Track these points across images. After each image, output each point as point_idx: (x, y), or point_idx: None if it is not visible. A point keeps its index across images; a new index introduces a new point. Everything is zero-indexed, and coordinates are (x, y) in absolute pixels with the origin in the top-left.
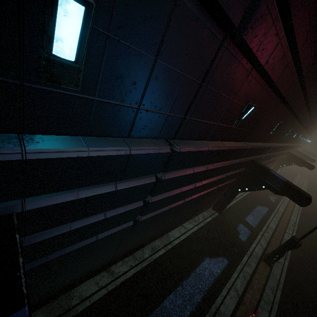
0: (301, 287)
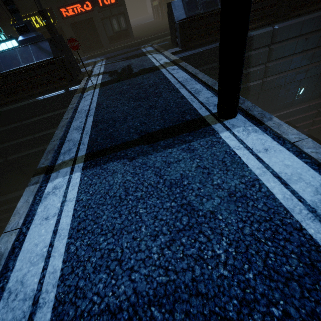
0: None
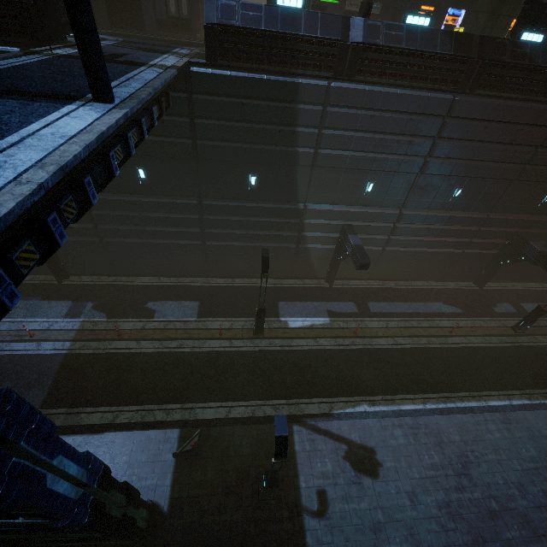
0: None
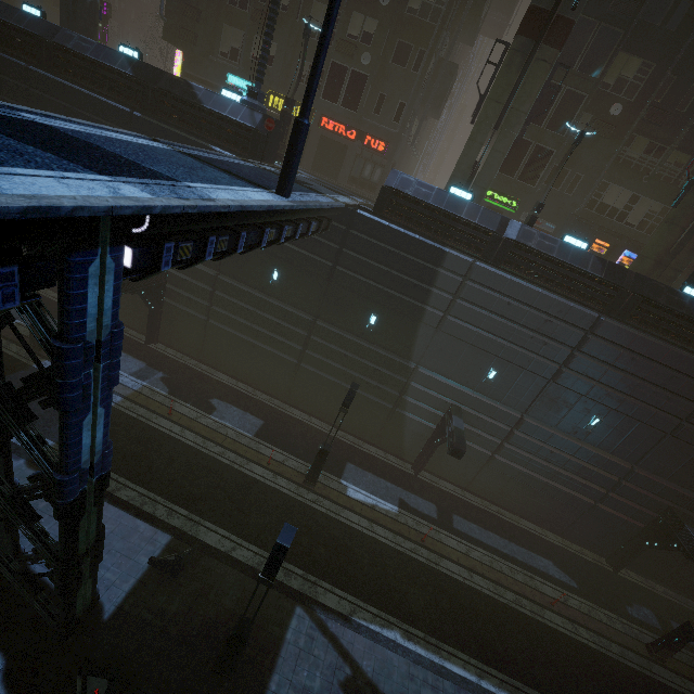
0: None
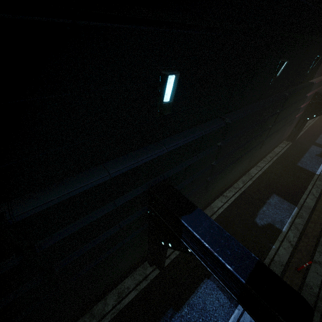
0: None
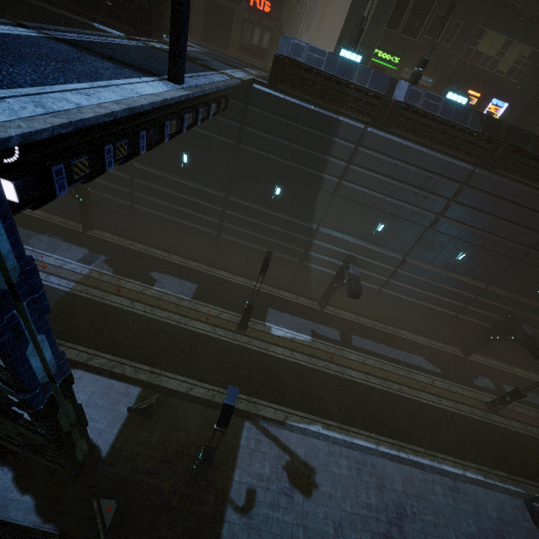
0: (517, 444)
